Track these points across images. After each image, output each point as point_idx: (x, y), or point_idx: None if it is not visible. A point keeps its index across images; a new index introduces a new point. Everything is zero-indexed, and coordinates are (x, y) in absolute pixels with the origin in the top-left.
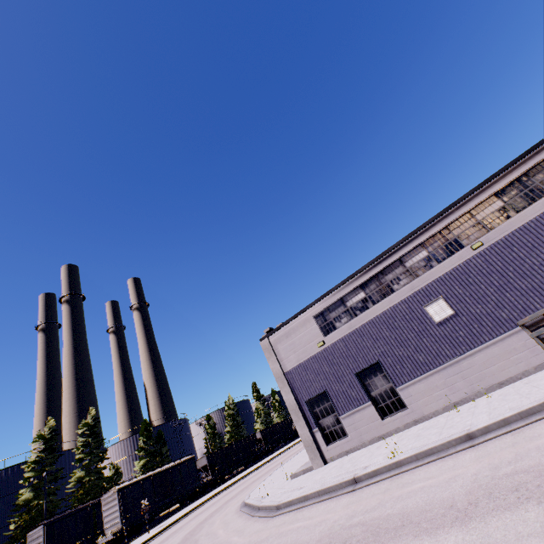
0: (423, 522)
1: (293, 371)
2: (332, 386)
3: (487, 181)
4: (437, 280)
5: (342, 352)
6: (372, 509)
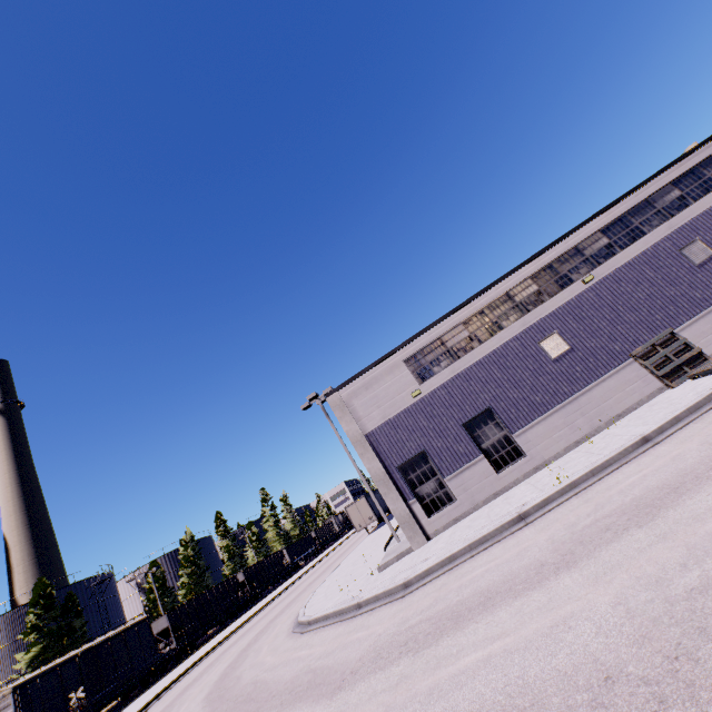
0: (703, 474)
1: (378, 431)
2: (433, 443)
3: (594, 217)
4: (550, 314)
5: (444, 401)
6: (597, 510)
